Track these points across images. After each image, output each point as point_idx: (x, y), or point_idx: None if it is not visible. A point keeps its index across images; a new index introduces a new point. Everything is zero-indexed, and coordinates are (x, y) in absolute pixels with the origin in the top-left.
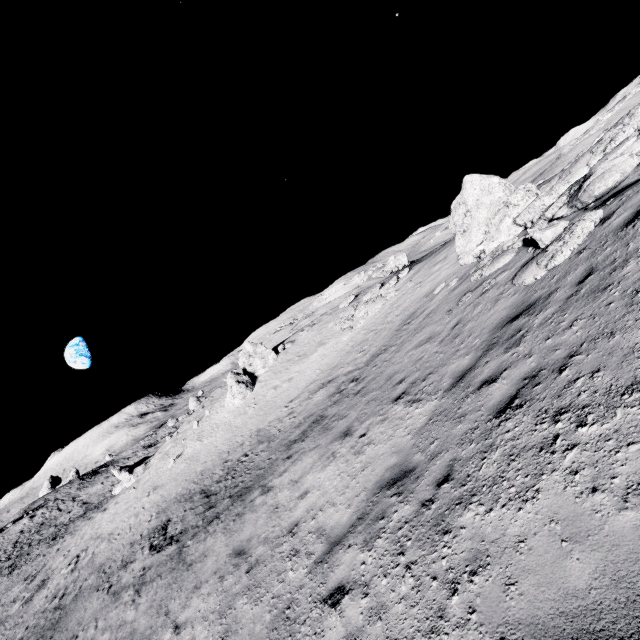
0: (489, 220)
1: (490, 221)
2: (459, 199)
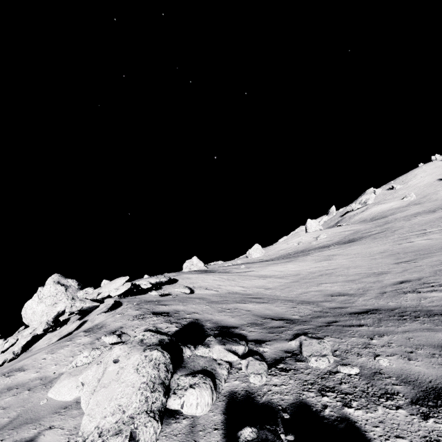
0: None
1: None
2: None
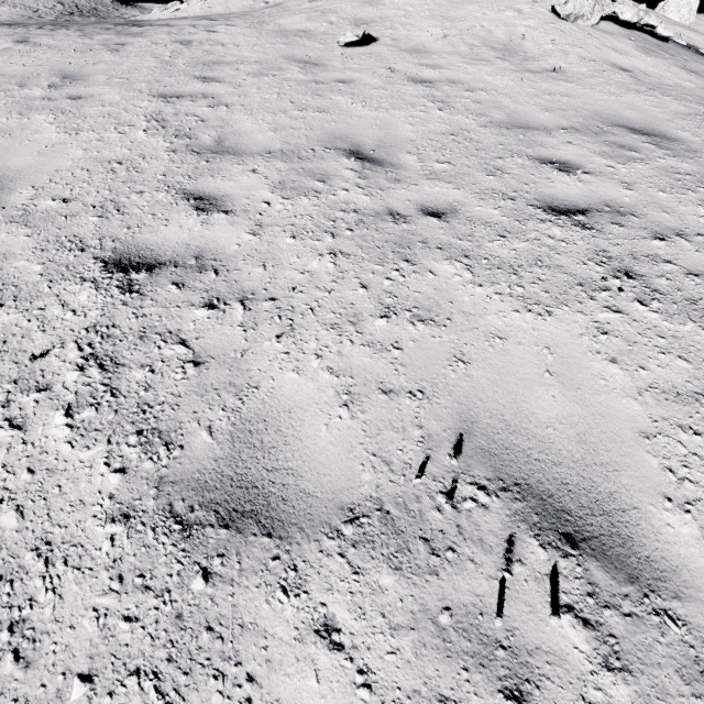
0: None
1: None
2: None
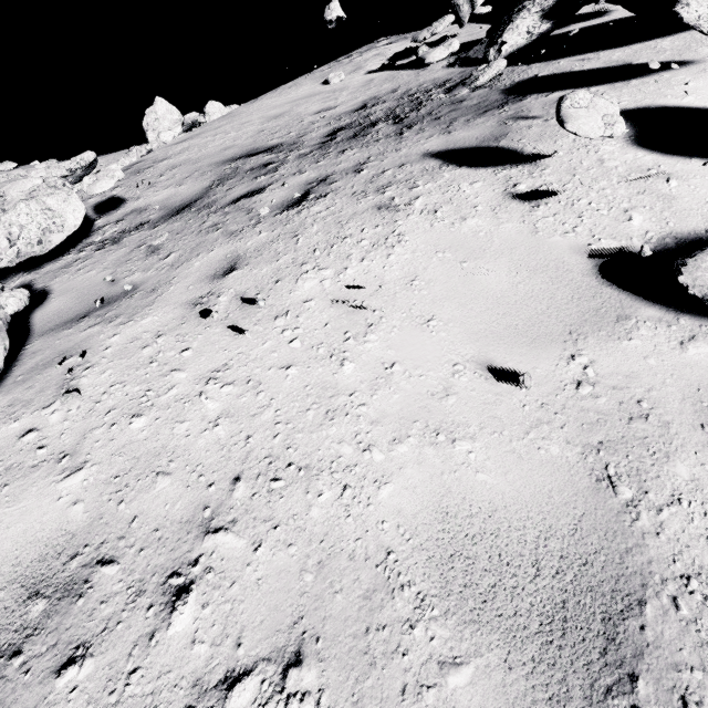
0: (172, 125)
1: (173, 126)
2: (152, 109)
